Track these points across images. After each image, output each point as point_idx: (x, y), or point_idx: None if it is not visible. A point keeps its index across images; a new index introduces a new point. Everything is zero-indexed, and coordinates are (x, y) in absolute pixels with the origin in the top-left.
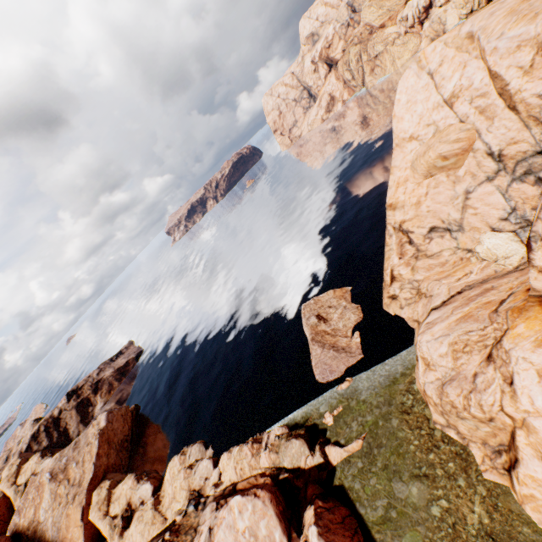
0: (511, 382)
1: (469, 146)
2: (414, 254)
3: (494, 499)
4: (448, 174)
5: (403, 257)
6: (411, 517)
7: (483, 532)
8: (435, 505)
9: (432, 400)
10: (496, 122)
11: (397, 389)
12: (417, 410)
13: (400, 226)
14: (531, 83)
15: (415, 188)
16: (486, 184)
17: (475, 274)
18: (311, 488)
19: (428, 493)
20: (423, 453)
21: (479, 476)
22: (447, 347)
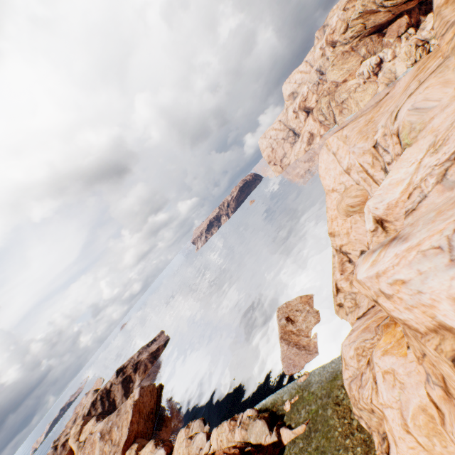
0: (376, 381)
1: (365, 199)
2: (352, 271)
3: None
4: (360, 215)
5: (343, 273)
6: None
7: None
8: None
9: (348, 393)
10: (372, 188)
11: (335, 384)
12: (345, 402)
13: (340, 249)
14: (376, 172)
15: (343, 222)
16: None
17: None
18: None
19: None
20: (342, 438)
21: None
22: (353, 351)
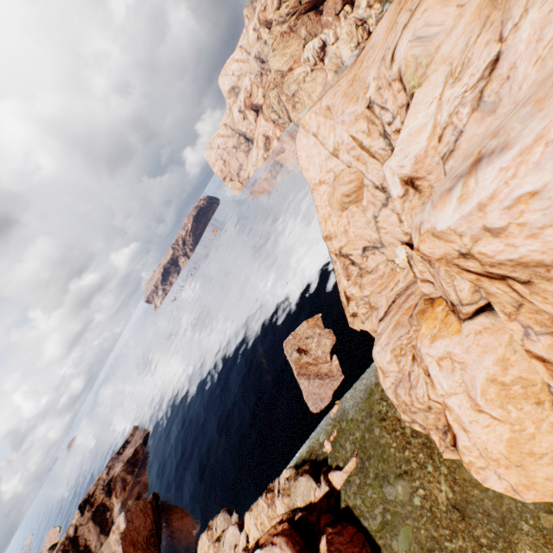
0: (428, 374)
1: (361, 183)
2: (358, 273)
3: (453, 474)
4: (357, 206)
5: (350, 278)
6: (401, 514)
7: (450, 505)
8: (416, 495)
9: (394, 402)
10: (369, 166)
11: (374, 400)
12: (390, 414)
13: (340, 252)
14: (374, 141)
15: (339, 220)
16: (384, 209)
17: (401, 282)
18: (323, 518)
19: (410, 487)
20: (400, 452)
21: (441, 458)
22: (390, 354)
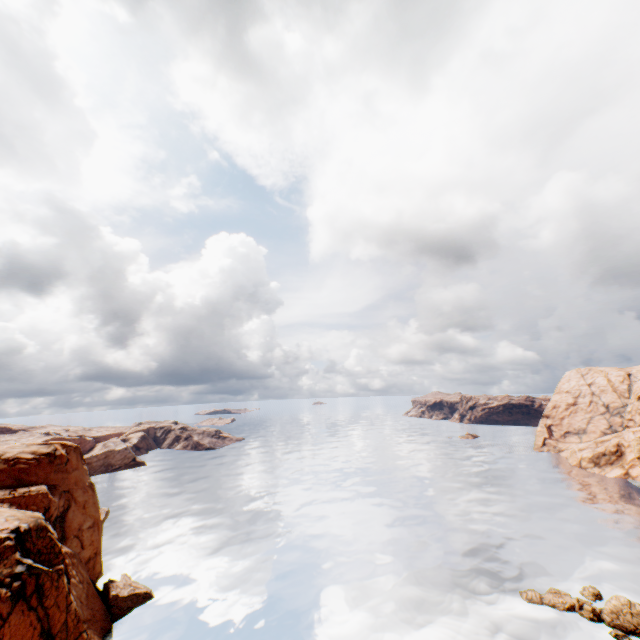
0: None
1: None
2: None
3: None
4: None
5: None
6: None
7: None
8: None
9: None
10: None
11: None
12: None
13: None
14: None
15: None
16: None
17: None
18: None
19: None
20: None
21: None
22: None
